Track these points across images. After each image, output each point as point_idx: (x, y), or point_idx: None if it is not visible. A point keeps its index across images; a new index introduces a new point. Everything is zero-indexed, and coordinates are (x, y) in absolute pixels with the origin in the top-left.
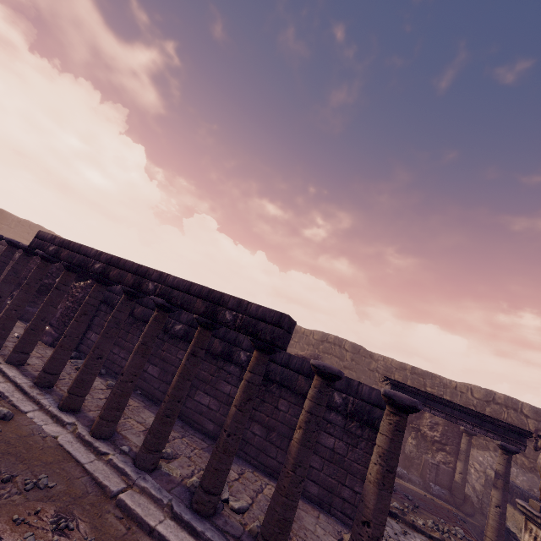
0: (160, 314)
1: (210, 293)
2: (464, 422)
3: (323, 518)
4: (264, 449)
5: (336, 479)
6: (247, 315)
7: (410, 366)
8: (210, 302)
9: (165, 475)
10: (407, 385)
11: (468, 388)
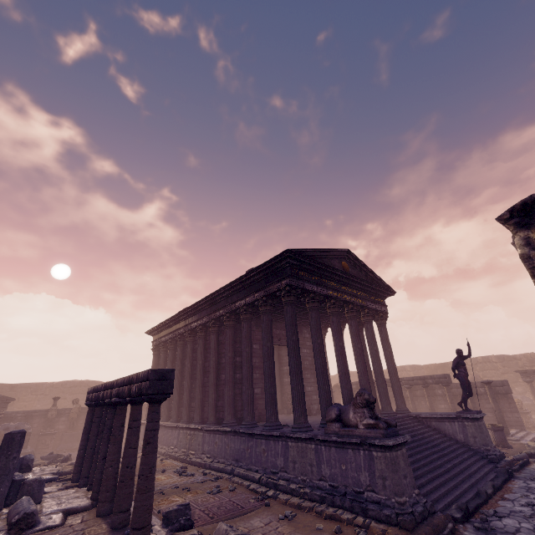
0: (409, 390)
1: (420, 377)
2: None
3: None
4: None
5: None
6: (435, 379)
7: None
8: (422, 380)
9: None
10: (525, 370)
11: None
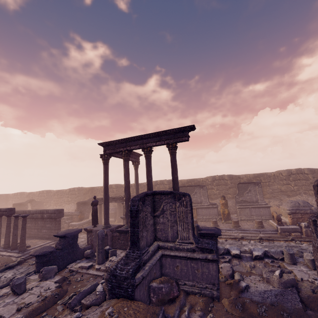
0: None
1: None
2: (113, 201)
3: (45, 240)
4: (38, 234)
5: (50, 232)
6: (2, 212)
7: (133, 184)
8: None
9: (1, 247)
10: (98, 198)
11: None
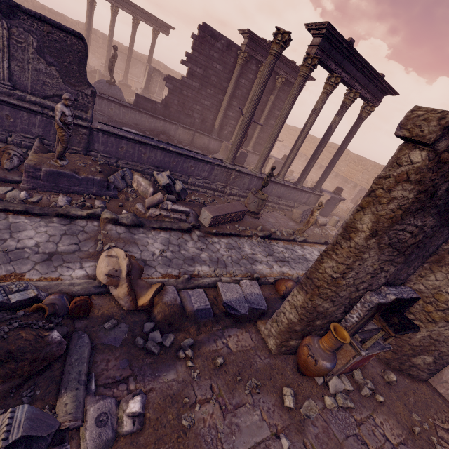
0: None
1: None
2: None
3: None
4: None
5: None
6: None
7: (47, 8)
8: None
9: None
10: None
11: (77, 23)
